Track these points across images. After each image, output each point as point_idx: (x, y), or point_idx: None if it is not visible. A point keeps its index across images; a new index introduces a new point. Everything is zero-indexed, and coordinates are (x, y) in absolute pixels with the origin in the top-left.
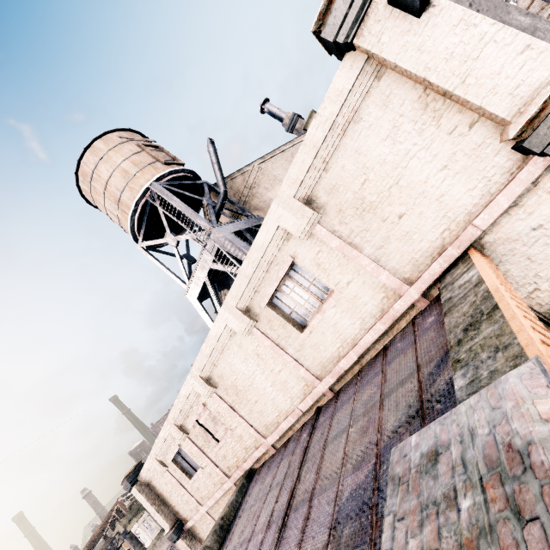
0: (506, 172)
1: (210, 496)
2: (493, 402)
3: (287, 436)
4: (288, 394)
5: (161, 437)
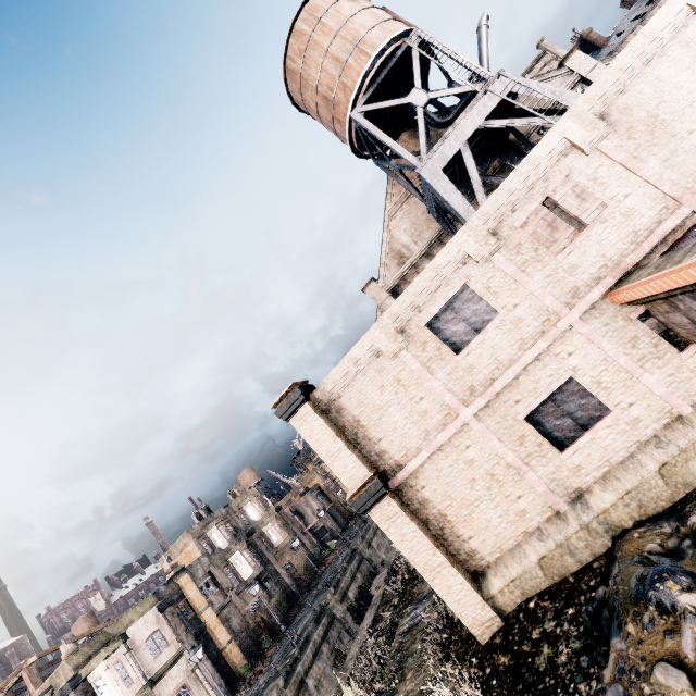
0: None
1: (497, 375)
2: None
3: None
4: None
5: (433, 268)
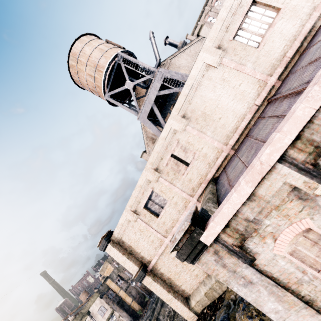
0: None
1: (174, 225)
2: None
3: (243, 135)
4: (245, 100)
5: (138, 186)
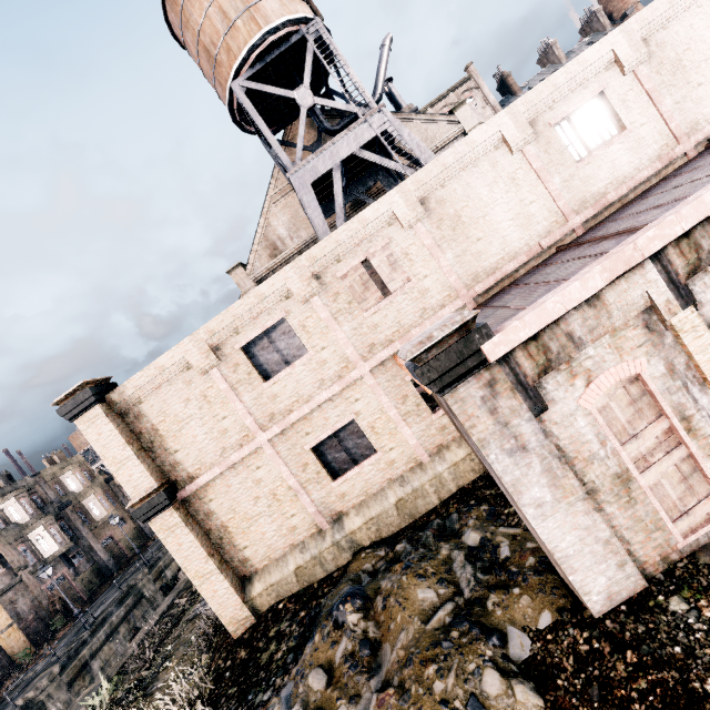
0: None
1: (296, 407)
2: None
3: (501, 286)
4: (529, 230)
5: (257, 295)
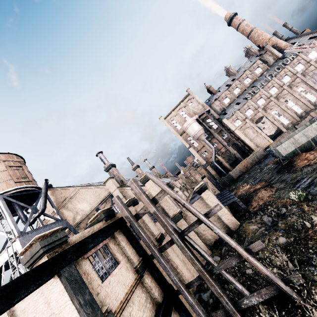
0: None
1: None
2: None
3: None
4: None
5: None
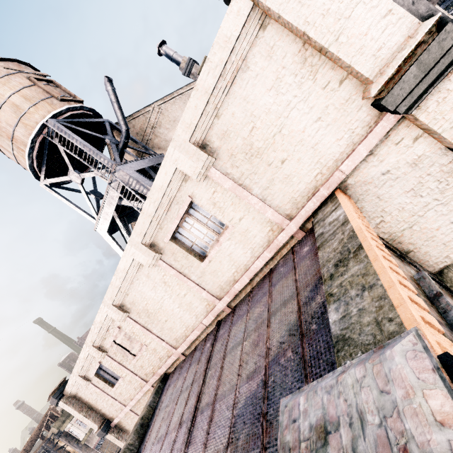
0: (366, 125)
1: (131, 398)
2: (381, 383)
3: (194, 345)
4: (193, 312)
5: (82, 358)
